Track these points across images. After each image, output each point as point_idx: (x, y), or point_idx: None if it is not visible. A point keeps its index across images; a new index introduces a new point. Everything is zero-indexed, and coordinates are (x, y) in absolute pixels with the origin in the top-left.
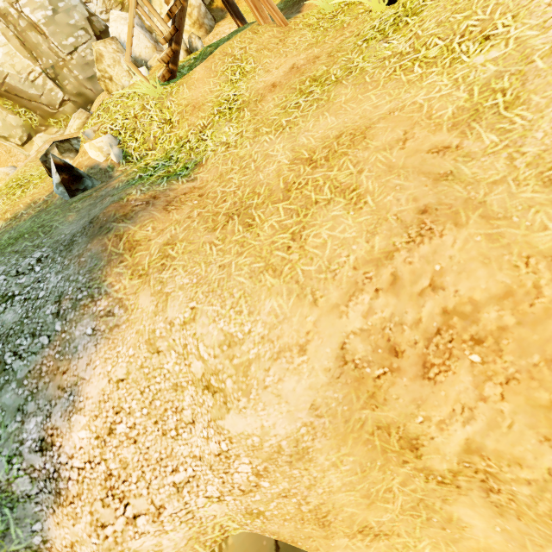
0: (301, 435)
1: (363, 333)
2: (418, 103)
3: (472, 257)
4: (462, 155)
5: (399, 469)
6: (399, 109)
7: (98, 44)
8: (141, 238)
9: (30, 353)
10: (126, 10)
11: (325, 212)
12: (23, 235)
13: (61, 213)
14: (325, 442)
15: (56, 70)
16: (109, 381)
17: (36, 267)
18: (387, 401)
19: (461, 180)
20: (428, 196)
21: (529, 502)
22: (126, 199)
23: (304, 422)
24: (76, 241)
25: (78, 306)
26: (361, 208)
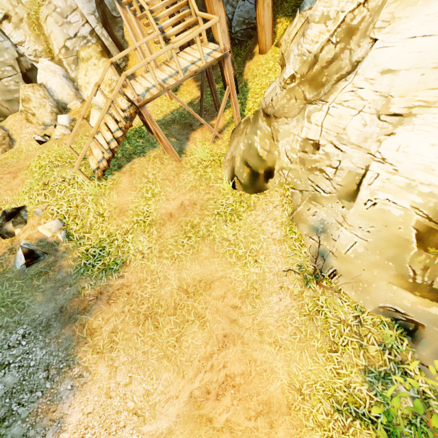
0: (171, 426)
1: (199, 388)
2: (231, 278)
3: (236, 358)
4: (241, 312)
5: (205, 428)
6: (225, 277)
7: (27, 88)
8: (97, 326)
9: (30, 402)
10: (54, 62)
11: (191, 328)
12: None
13: (29, 291)
14: (180, 426)
15: None
16: (83, 414)
17: (23, 342)
18: (204, 408)
19: (238, 324)
20: (227, 329)
21: (240, 436)
22: (83, 294)
23: (173, 421)
24: (52, 325)
25: (61, 372)
26: (205, 328)
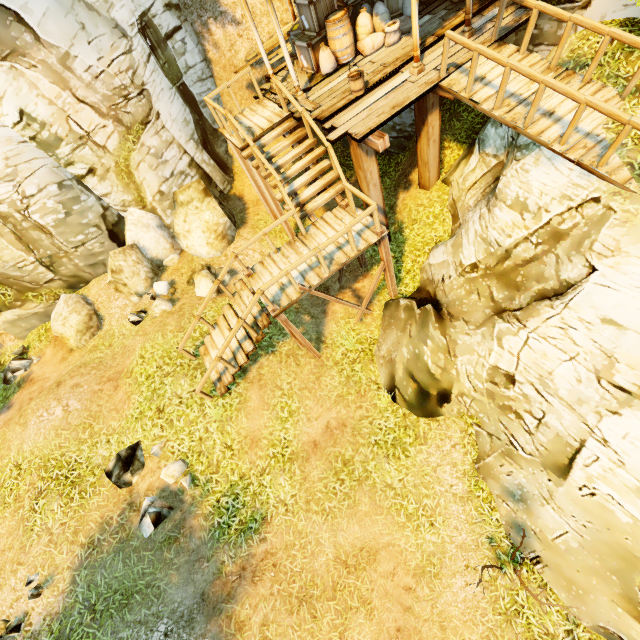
0: None
1: None
2: (401, 547)
3: None
4: (416, 597)
5: None
6: (392, 545)
7: (118, 256)
8: (245, 617)
9: None
10: (146, 210)
11: (356, 618)
12: (133, 595)
13: (161, 569)
14: None
15: (53, 258)
16: None
17: None
18: None
19: (414, 614)
20: (401, 620)
21: None
22: (224, 573)
23: None
24: (195, 619)
25: None
26: (372, 619)
